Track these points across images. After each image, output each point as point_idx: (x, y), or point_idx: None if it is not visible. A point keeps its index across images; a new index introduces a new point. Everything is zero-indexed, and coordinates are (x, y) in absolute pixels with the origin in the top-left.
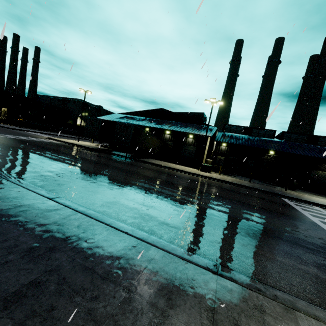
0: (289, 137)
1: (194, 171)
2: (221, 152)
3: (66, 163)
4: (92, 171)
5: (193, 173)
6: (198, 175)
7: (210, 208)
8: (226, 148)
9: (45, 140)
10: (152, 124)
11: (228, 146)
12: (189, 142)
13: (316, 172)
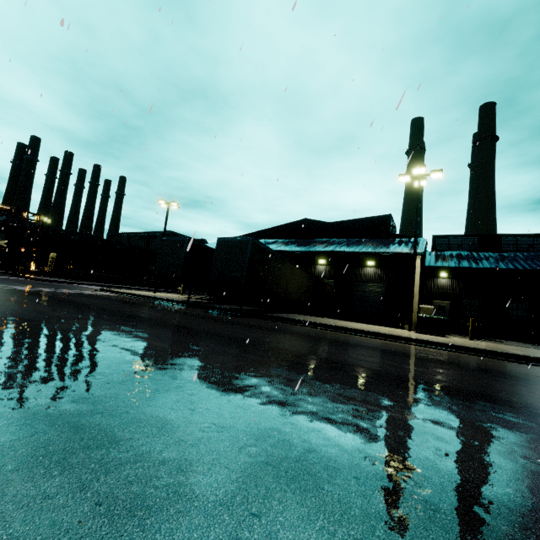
0: None
1: (405, 333)
2: (441, 290)
3: (54, 327)
4: (109, 347)
5: (408, 339)
6: (425, 344)
7: None
8: (451, 283)
9: (88, 292)
10: (290, 247)
11: (454, 278)
12: (369, 276)
13: None
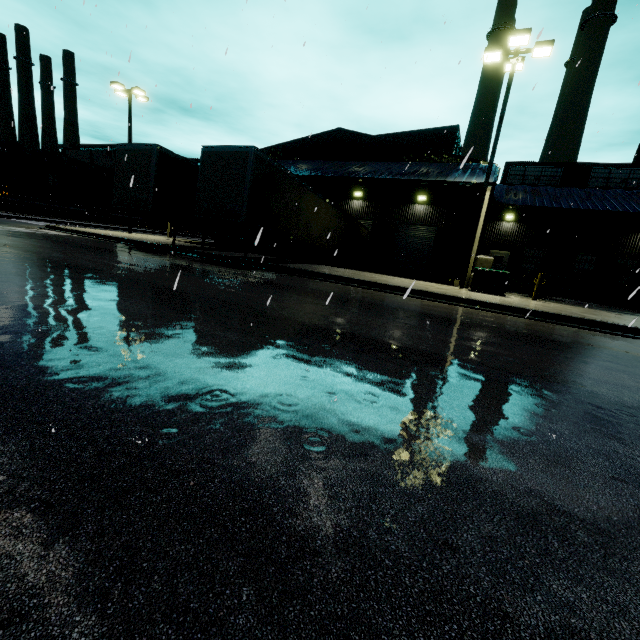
0: None
1: (457, 292)
2: (502, 238)
3: None
4: None
5: (461, 300)
6: (483, 306)
7: None
8: (517, 228)
9: (24, 229)
10: (315, 170)
11: (521, 222)
12: (418, 216)
13: None
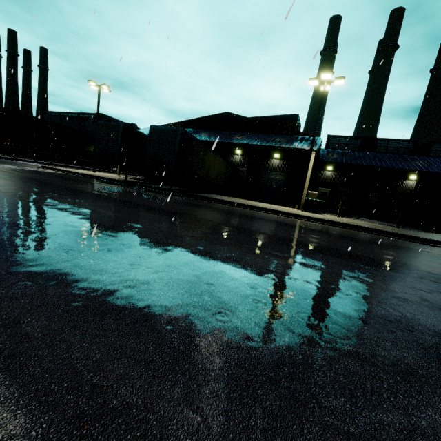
0: None
1: (295, 211)
2: (325, 180)
3: (18, 198)
4: (73, 214)
5: (295, 215)
6: (307, 219)
7: None
8: (334, 175)
9: (32, 168)
10: (212, 137)
11: (337, 171)
12: (274, 166)
13: None
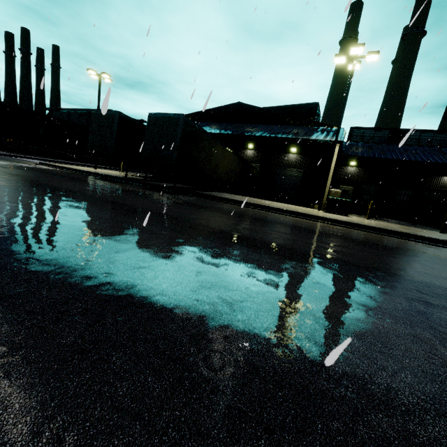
0: None
1: (316, 212)
2: (348, 177)
3: None
4: (2, 222)
5: (318, 218)
6: (332, 222)
7: None
8: (358, 171)
9: (25, 165)
10: (222, 130)
11: (361, 167)
12: (291, 162)
13: None
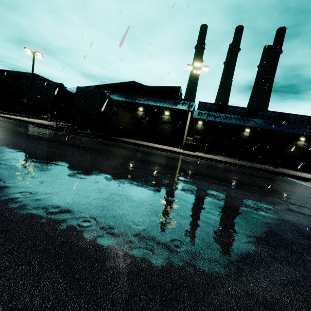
0: (262, 115)
1: (178, 150)
2: (197, 131)
3: None
4: (20, 149)
5: (178, 153)
6: (185, 155)
7: (264, 211)
8: (203, 127)
9: None
10: (123, 98)
11: (204, 125)
12: (165, 120)
13: (287, 149)
